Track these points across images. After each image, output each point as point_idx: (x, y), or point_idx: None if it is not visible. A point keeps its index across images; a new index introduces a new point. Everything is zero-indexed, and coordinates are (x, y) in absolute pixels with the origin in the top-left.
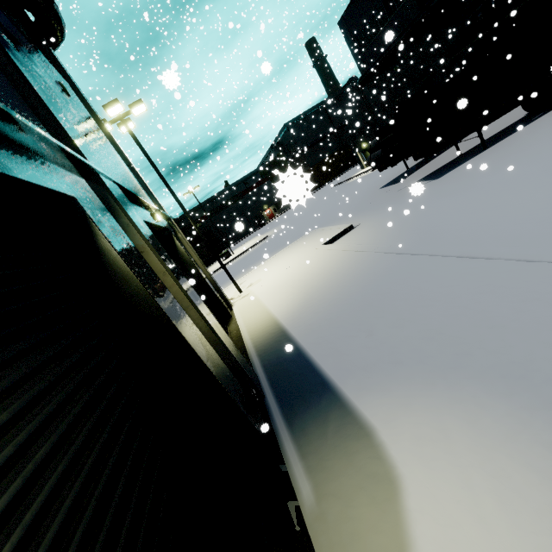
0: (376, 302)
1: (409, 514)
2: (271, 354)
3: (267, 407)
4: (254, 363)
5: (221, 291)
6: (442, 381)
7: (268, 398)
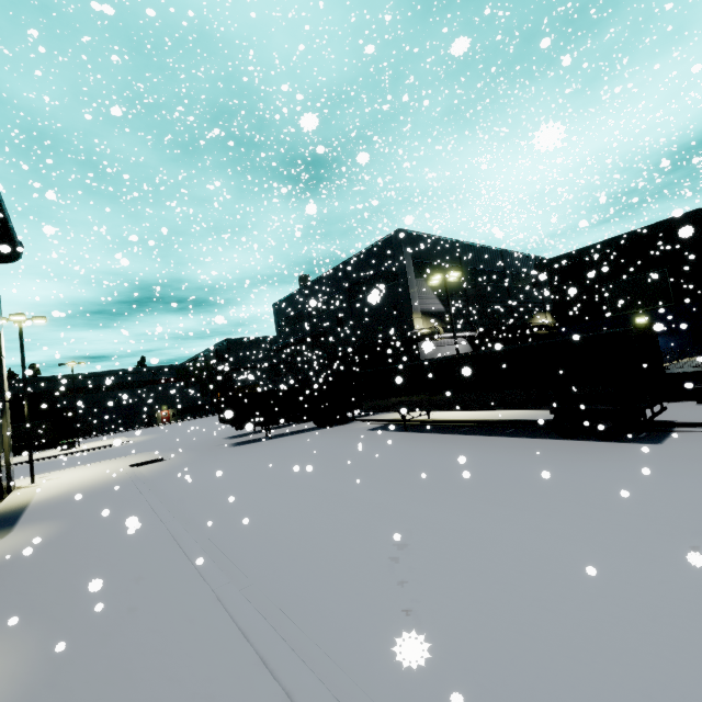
0: (85, 498)
1: None
2: (3, 515)
3: None
4: None
5: (11, 474)
6: (54, 520)
7: None
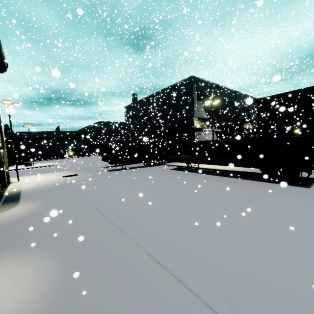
0: (48, 190)
1: (13, 208)
2: (11, 195)
3: (0, 201)
4: (4, 196)
5: (9, 176)
6: (37, 199)
7: (1, 200)
